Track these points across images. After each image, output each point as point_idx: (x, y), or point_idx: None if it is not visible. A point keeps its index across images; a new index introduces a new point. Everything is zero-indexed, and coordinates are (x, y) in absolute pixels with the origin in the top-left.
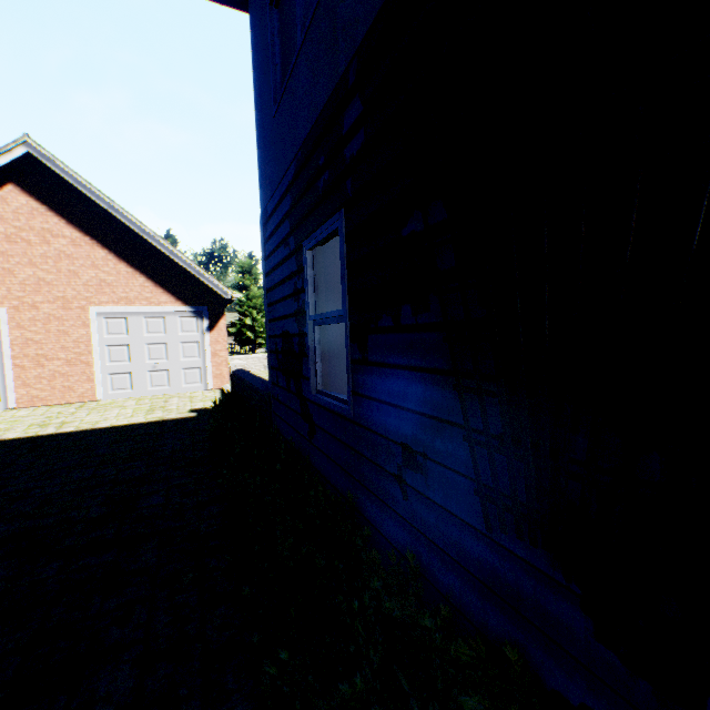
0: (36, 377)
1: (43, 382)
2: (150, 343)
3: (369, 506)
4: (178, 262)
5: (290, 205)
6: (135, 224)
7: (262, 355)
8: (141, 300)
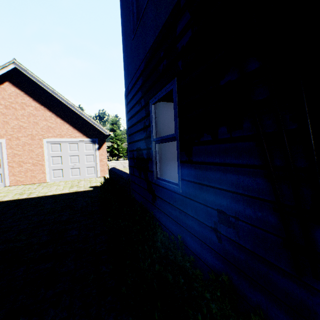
0: (18, 171)
1: (22, 173)
2: (71, 155)
3: (192, 242)
4: (84, 117)
5: (141, 83)
6: (64, 100)
7: (122, 161)
8: (67, 135)
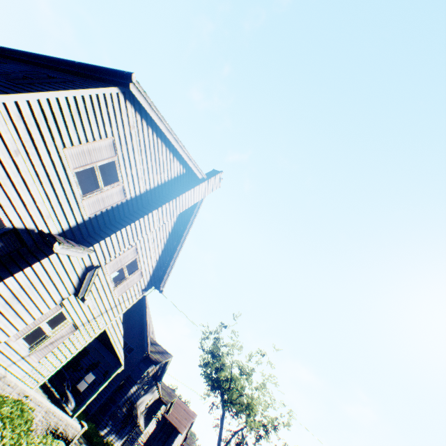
0: None
1: None
2: None
3: None
4: None
5: None
6: None
7: None
8: None
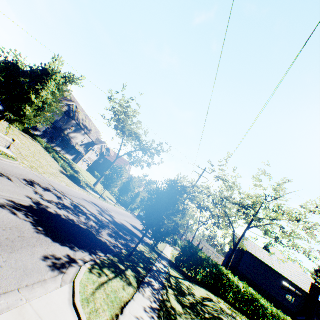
0: None
1: None
2: None
3: None
4: None
5: None
6: None
7: None
8: None
